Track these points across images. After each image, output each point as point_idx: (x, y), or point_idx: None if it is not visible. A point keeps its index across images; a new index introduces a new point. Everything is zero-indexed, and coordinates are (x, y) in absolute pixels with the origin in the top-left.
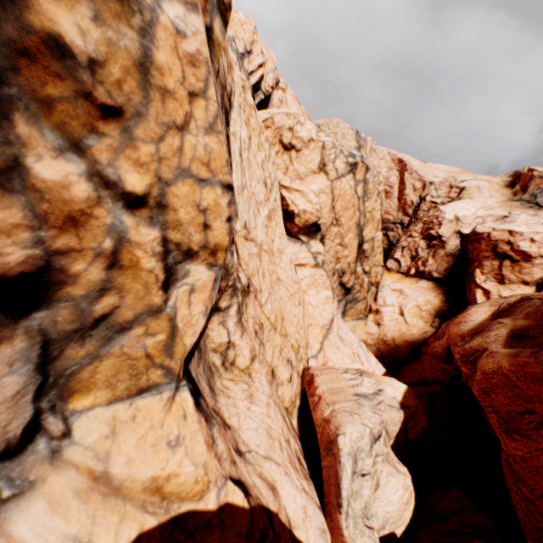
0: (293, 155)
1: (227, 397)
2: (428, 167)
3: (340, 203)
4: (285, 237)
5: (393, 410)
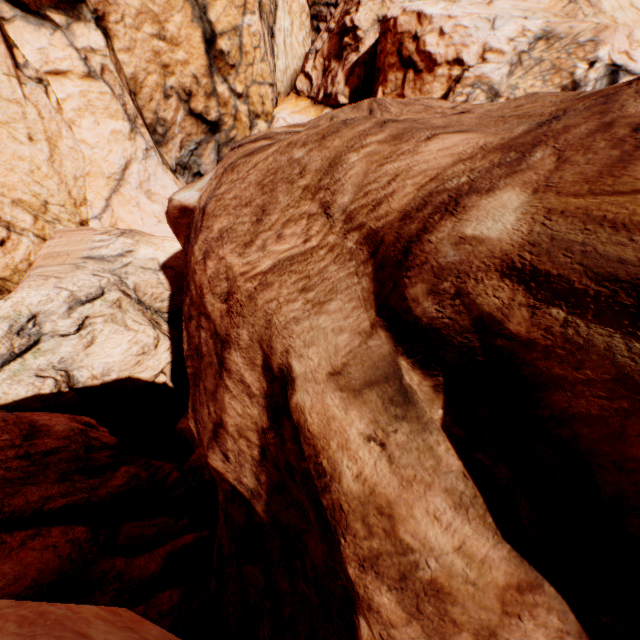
0: None
1: None
2: None
3: None
4: None
5: (148, 272)
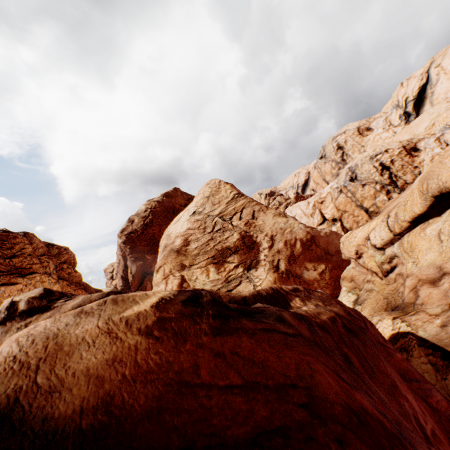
0: None
1: None
2: None
3: None
4: None
5: None
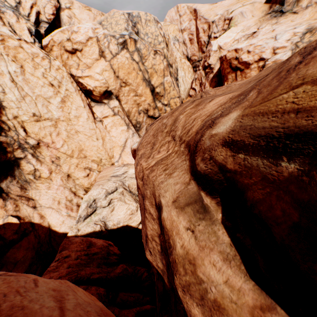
0: (79, 55)
1: (37, 190)
2: (213, 8)
3: (122, 72)
4: (81, 107)
5: (133, 179)
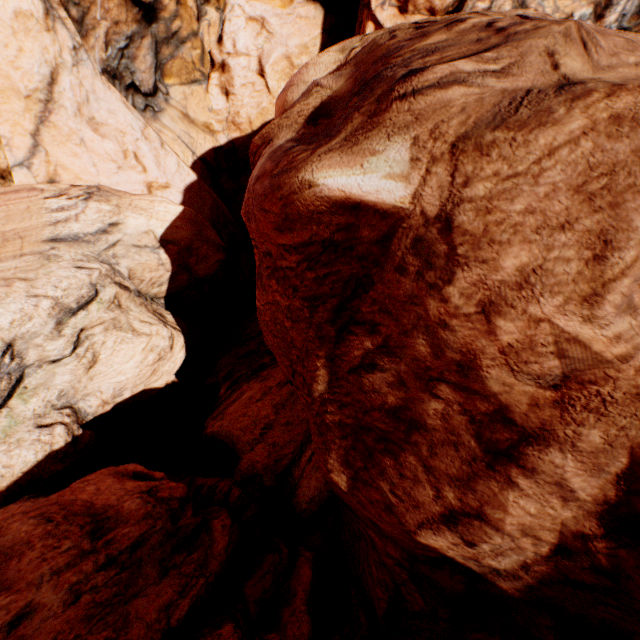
0: None
1: None
2: None
3: None
4: None
5: (144, 252)
